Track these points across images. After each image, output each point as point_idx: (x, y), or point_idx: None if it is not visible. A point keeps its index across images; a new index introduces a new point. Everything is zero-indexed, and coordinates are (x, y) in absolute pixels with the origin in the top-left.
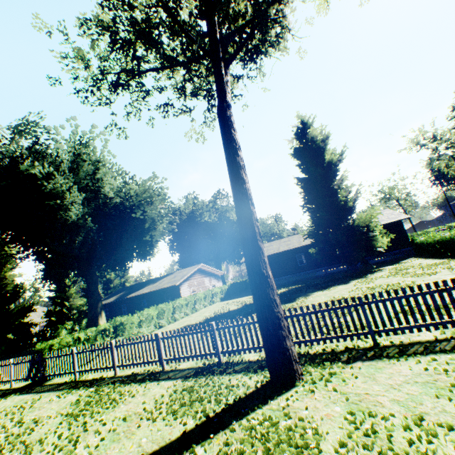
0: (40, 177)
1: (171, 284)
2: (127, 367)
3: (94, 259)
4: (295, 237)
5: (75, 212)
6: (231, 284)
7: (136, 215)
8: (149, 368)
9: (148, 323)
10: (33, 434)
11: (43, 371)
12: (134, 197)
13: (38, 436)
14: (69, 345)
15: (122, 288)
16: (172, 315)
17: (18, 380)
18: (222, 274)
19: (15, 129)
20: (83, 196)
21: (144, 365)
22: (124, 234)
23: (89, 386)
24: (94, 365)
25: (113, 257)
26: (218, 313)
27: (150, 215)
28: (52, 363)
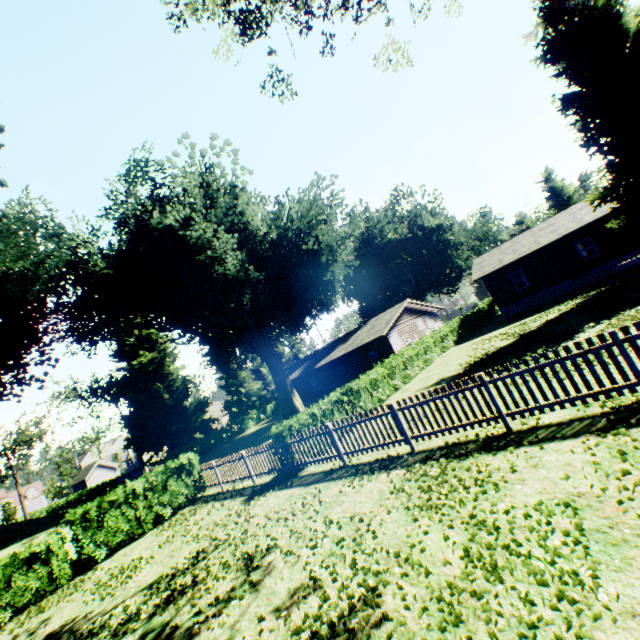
0: (177, 228)
1: (374, 336)
2: (430, 437)
3: (264, 326)
4: (560, 216)
5: (231, 263)
6: (460, 320)
7: (300, 252)
8: (470, 433)
9: (381, 387)
10: (378, 537)
11: (290, 460)
12: (298, 221)
13: (393, 540)
14: (306, 425)
15: (301, 360)
16: (404, 372)
17: (259, 475)
18: (437, 309)
19: (126, 177)
20: (236, 237)
21: (463, 430)
22: (294, 282)
23: (387, 468)
24: (368, 442)
25: (289, 317)
26: (483, 355)
27: (325, 242)
28: (301, 448)
